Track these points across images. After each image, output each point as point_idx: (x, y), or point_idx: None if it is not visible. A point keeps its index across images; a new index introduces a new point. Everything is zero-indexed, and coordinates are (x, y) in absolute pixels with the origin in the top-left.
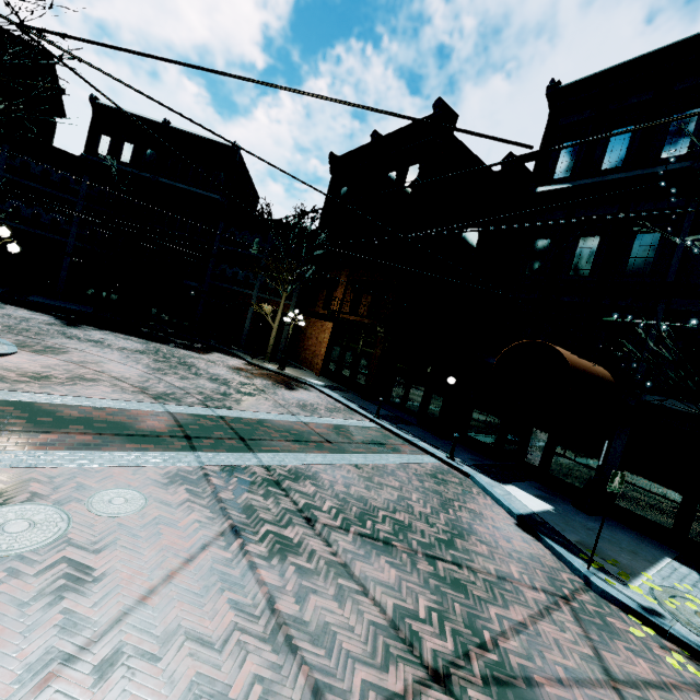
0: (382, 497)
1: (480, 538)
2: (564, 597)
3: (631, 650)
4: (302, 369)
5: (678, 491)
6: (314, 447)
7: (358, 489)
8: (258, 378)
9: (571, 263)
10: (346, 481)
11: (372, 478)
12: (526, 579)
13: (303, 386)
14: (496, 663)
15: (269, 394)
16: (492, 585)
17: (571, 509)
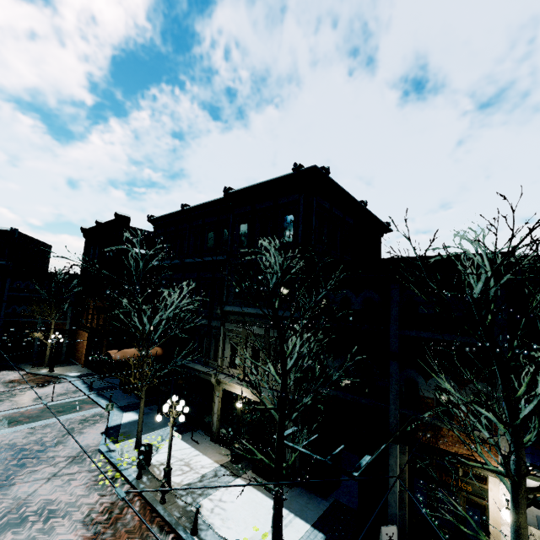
0: (29, 440)
1: (66, 444)
2: (77, 456)
3: (80, 466)
4: (75, 364)
5: (186, 396)
6: (13, 425)
7: (17, 440)
8: (21, 385)
9: (162, 298)
10: (14, 438)
11: (35, 432)
12: (66, 454)
13: (58, 381)
14: (5, 483)
15: (18, 396)
16: (42, 461)
17: (153, 415)
